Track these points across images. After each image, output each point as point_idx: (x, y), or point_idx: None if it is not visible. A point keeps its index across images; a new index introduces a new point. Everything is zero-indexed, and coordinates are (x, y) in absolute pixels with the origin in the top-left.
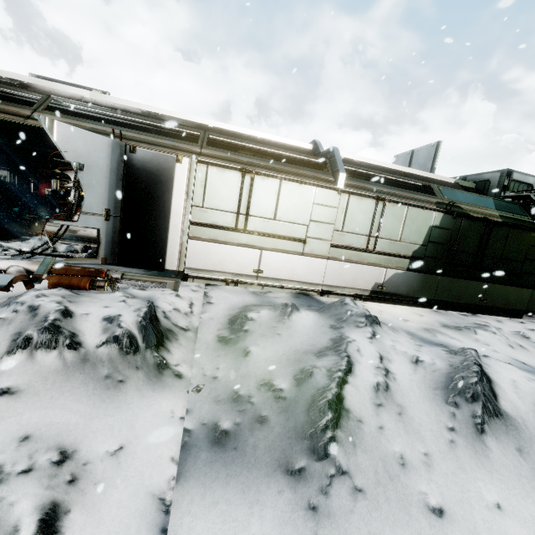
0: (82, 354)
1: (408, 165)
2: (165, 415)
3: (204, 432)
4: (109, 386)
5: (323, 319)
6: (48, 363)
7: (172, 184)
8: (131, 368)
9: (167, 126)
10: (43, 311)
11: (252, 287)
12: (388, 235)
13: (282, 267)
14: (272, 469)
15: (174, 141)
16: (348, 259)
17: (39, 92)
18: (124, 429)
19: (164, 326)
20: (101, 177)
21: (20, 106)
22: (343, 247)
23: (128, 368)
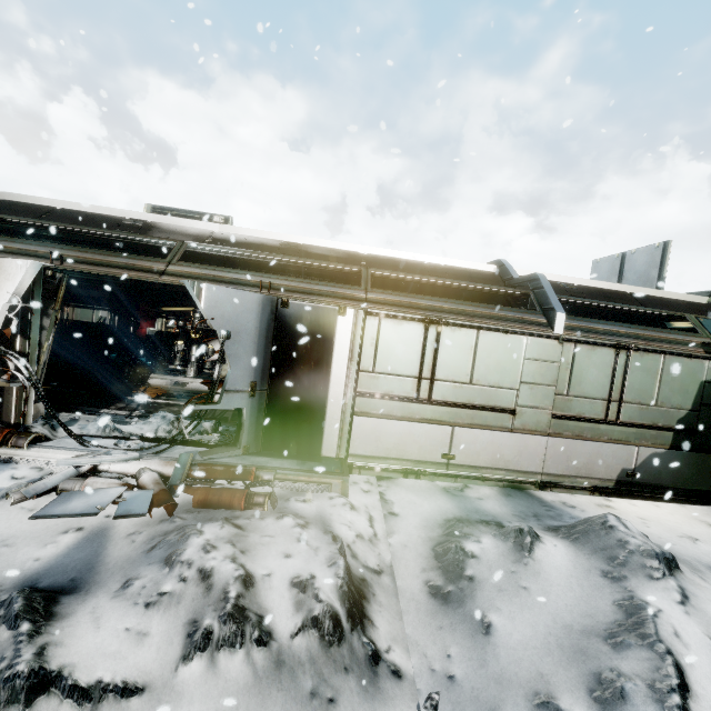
0: (274, 653)
1: (618, 273)
2: None
3: None
4: None
5: (583, 557)
6: (234, 673)
7: (333, 343)
8: (339, 671)
9: (317, 263)
10: (219, 579)
11: (439, 480)
12: (637, 397)
13: (482, 450)
14: None
15: (331, 286)
16: (578, 435)
17: (165, 232)
18: None
19: (356, 574)
20: (249, 343)
21: (153, 259)
22: (571, 417)
23: (335, 671)
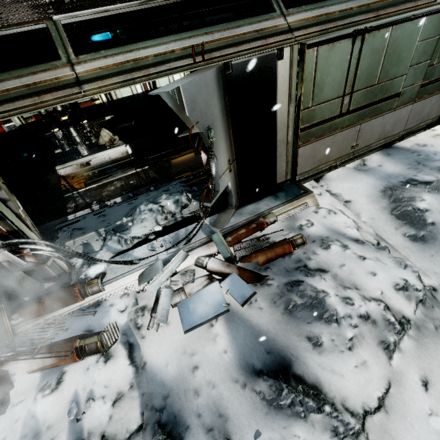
0: (413, 325)
1: None
2: None
3: None
4: None
5: None
6: (408, 346)
7: (275, 93)
8: (432, 310)
9: None
10: (376, 315)
11: (347, 164)
12: None
13: (374, 133)
14: None
15: (251, 23)
16: (431, 94)
17: None
18: None
19: None
20: (219, 129)
21: (47, 66)
22: (431, 82)
23: (432, 312)
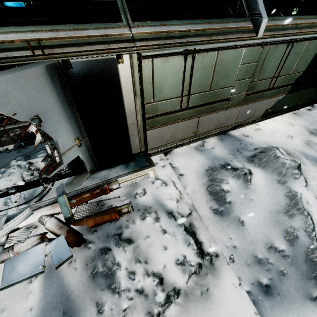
0: (183, 293)
1: None
2: (233, 289)
3: (256, 289)
4: (206, 298)
5: (269, 175)
6: (173, 312)
7: (120, 88)
8: (204, 277)
9: None
10: (149, 290)
11: (192, 143)
12: (285, 72)
13: (211, 123)
14: (303, 300)
15: (97, 28)
16: (254, 101)
17: None
18: (230, 316)
19: (188, 226)
20: (58, 115)
21: None
22: (254, 93)
23: (204, 279)
